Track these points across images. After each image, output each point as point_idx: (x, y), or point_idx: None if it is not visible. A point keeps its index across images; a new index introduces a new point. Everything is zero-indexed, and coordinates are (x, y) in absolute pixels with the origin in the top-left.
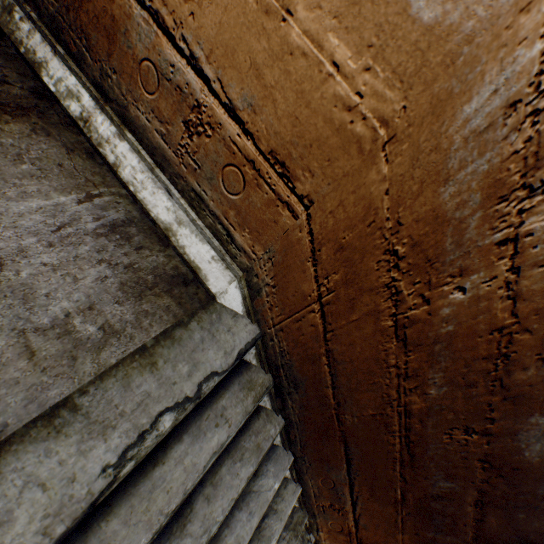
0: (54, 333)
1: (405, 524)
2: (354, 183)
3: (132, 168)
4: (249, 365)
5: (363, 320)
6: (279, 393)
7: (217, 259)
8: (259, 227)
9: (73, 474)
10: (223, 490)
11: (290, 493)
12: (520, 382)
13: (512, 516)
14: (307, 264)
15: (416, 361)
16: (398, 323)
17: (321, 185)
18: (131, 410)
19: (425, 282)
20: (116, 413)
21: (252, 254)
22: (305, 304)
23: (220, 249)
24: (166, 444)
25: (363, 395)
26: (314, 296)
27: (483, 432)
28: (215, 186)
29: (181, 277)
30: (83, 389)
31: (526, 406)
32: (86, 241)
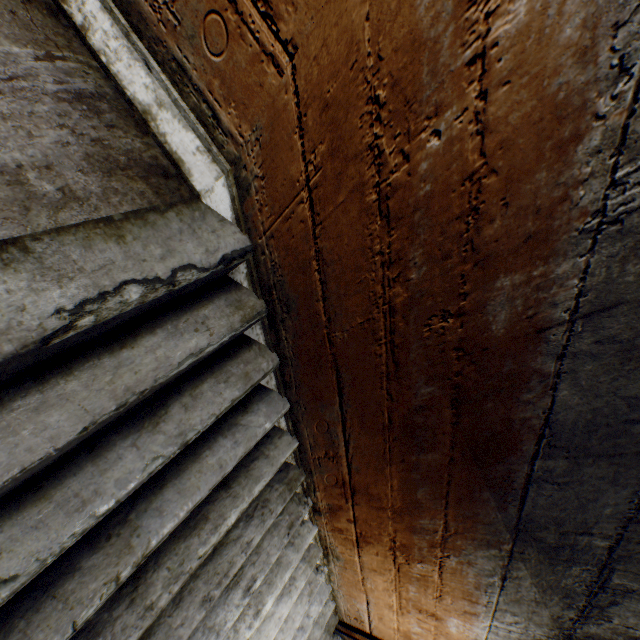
0: (4, 180)
1: (393, 452)
2: (336, 12)
3: (103, 33)
4: (239, 287)
5: (349, 201)
6: (273, 325)
7: (202, 151)
8: (245, 97)
9: (23, 305)
10: (204, 403)
11: (285, 444)
12: (488, 239)
13: (482, 409)
14: (294, 138)
15: (398, 241)
16: (381, 195)
17: (305, 22)
18: (92, 270)
19: (405, 133)
20: (75, 268)
21: (240, 138)
22: (294, 195)
23: (206, 137)
24: (136, 333)
25: (352, 301)
26: (303, 180)
27: (457, 313)
28: (197, 48)
29: (161, 169)
30: (37, 237)
31: (493, 269)
32: (44, 101)
